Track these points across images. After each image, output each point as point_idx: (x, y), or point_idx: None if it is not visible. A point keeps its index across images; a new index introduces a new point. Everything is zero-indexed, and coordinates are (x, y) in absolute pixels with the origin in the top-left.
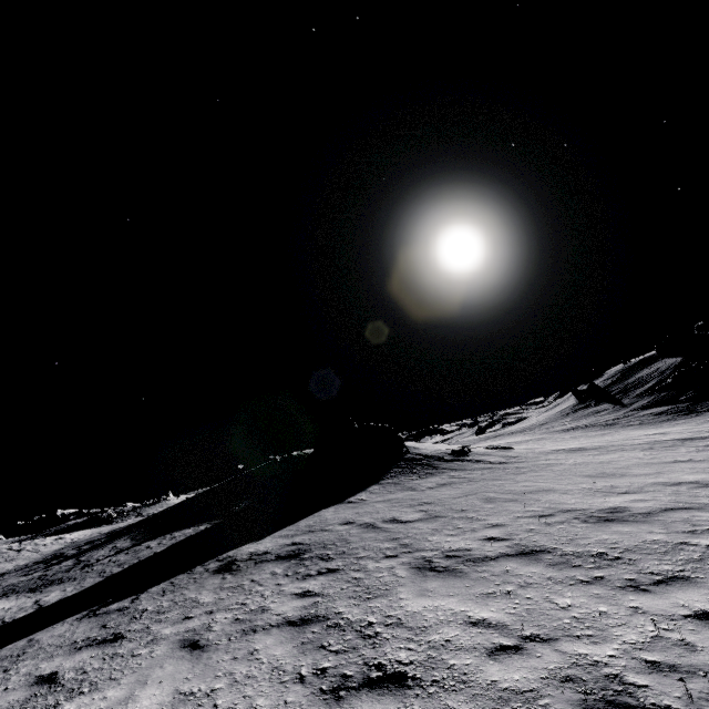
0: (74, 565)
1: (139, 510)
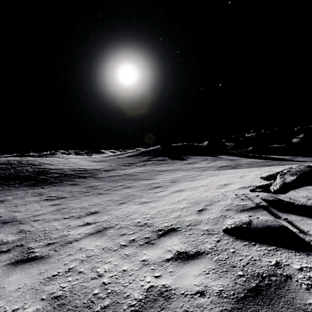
0: (212, 158)
1: (48, 156)
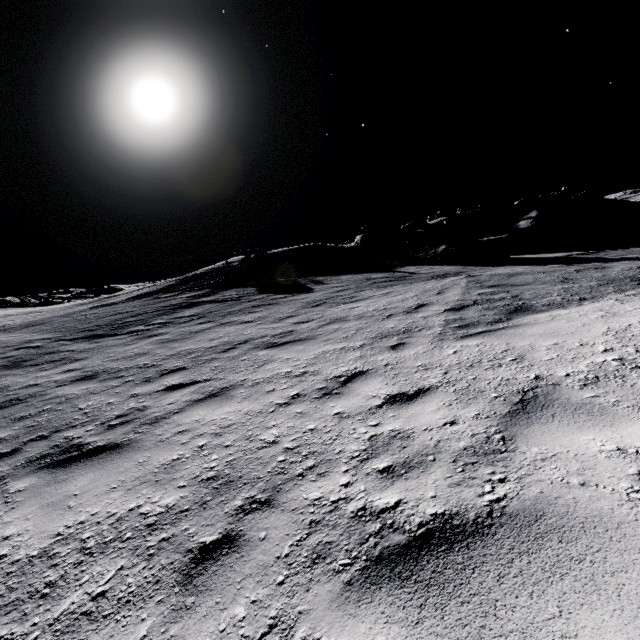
0: (390, 277)
1: None
